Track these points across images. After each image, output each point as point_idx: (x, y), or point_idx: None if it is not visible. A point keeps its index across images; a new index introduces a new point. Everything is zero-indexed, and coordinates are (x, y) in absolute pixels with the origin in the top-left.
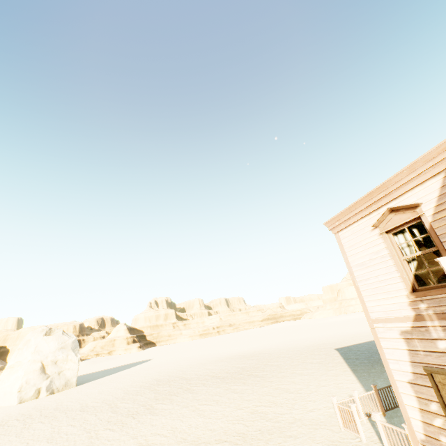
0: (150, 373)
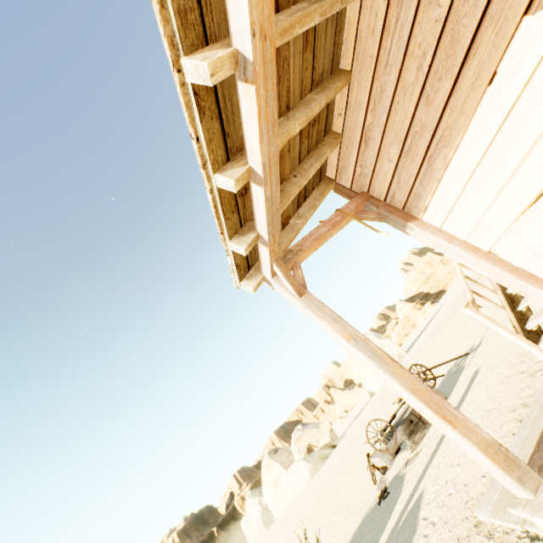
0: (447, 305)
